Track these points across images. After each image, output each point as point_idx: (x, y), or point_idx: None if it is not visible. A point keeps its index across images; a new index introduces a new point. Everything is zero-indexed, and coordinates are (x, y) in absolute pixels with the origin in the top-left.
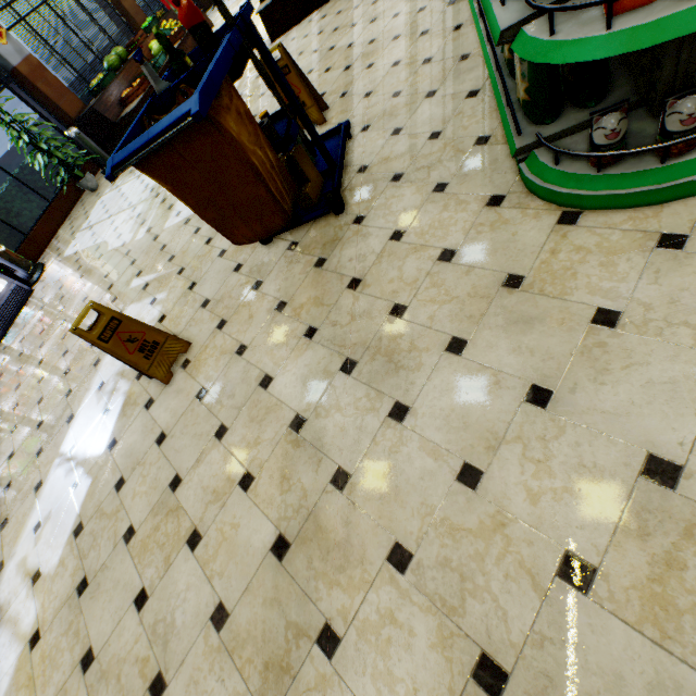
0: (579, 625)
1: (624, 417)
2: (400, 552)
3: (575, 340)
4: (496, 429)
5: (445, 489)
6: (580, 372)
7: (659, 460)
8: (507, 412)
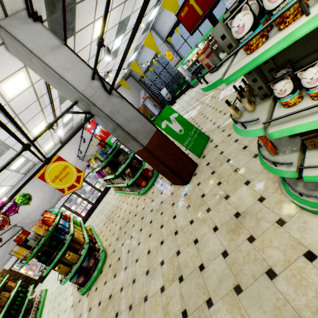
0: (217, 153)
1: (236, 157)
2: (229, 135)
3: (253, 152)
4: (242, 143)
5: (235, 138)
6: (246, 152)
7: (229, 160)
8: (244, 144)
